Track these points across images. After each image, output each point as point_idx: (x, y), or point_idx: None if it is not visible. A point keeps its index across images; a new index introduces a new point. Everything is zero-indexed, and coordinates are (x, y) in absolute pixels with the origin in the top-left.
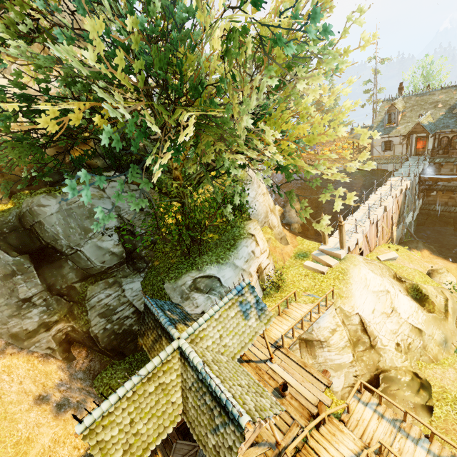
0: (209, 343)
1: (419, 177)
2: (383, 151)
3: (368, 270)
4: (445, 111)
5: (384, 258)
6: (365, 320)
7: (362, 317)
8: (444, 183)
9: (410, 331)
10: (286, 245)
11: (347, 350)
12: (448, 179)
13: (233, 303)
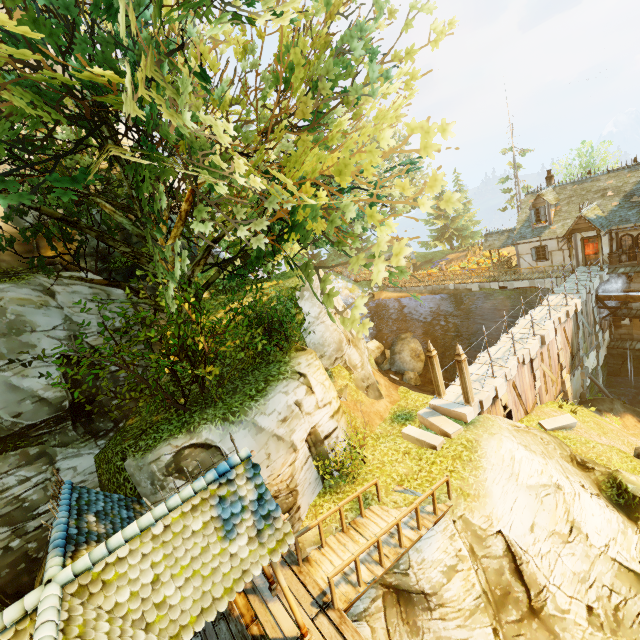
0: (123, 598)
1: (596, 295)
2: (534, 261)
3: (518, 445)
4: (620, 199)
5: (552, 426)
6: (517, 547)
7: (509, 540)
8: (639, 306)
9: (616, 577)
10: (378, 400)
11: (481, 618)
12: None
13: (205, 500)
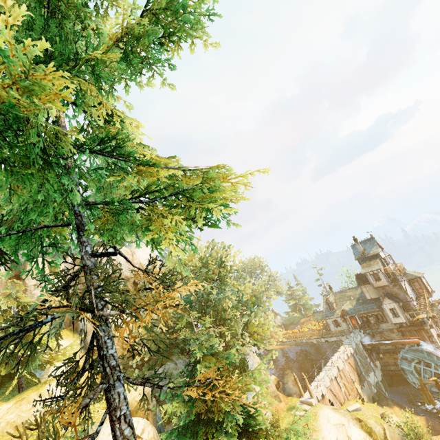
0: None
1: (362, 344)
2: (335, 327)
3: (330, 411)
4: (355, 301)
5: (351, 409)
6: None
7: None
8: (383, 347)
9: None
10: (280, 402)
11: None
12: (378, 344)
13: None
